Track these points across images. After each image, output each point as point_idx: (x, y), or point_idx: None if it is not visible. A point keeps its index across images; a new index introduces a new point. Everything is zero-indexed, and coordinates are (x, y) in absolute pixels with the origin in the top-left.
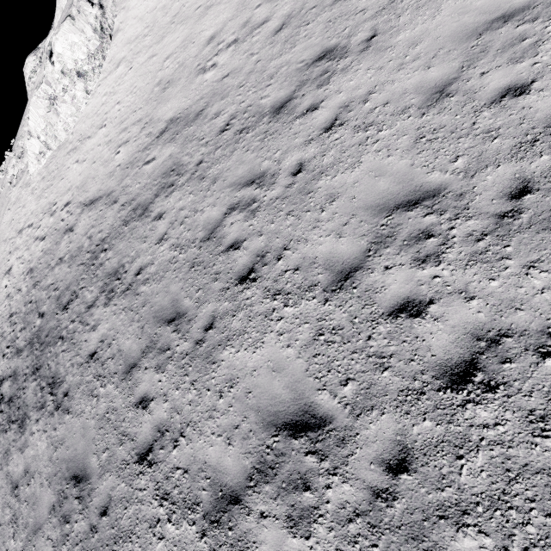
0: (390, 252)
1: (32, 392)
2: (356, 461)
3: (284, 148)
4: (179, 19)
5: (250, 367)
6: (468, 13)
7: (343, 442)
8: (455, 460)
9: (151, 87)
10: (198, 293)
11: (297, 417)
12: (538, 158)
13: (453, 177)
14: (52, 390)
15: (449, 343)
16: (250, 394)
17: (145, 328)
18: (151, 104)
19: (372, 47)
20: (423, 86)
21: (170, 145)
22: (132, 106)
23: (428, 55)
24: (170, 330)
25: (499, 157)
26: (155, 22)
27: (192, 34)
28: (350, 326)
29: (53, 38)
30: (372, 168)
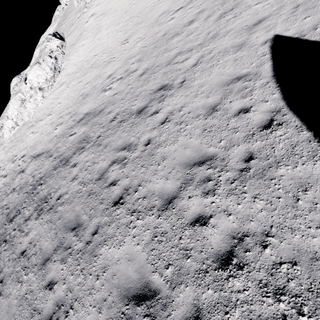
0: (191, 188)
1: None
2: (172, 319)
3: (141, 131)
4: (95, 66)
5: (116, 258)
6: (223, 75)
7: (165, 306)
8: (224, 315)
9: (78, 96)
10: (91, 211)
11: (140, 291)
12: (255, 142)
13: (219, 150)
14: None
15: (220, 241)
16: (115, 276)
17: (57, 234)
18: (76, 105)
19: (183, 86)
20: (205, 105)
21: (84, 126)
22: (66, 105)
23: (207, 92)
24: (72, 235)
25: (239, 141)
26: (82, 67)
27: (100, 73)
28: (171, 231)
29: (28, 72)
30: (183, 143)
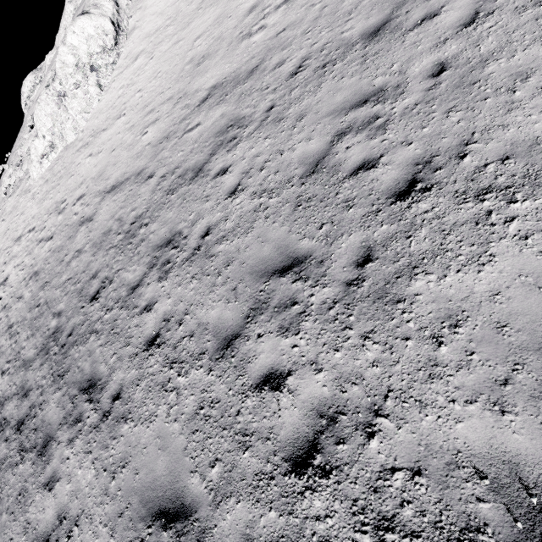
0: None
1: (55, 405)
2: None
3: (403, 59)
4: (207, 3)
5: (484, 291)
6: None
7: None
8: None
9: (181, 66)
10: (322, 228)
11: None
12: None
13: None
14: (90, 396)
15: None
16: (508, 328)
17: (239, 289)
18: (183, 81)
19: None
20: None
21: (218, 106)
22: (157, 89)
23: None
24: (289, 280)
25: None
26: (178, 13)
27: (227, 10)
28: None
29: (68, 31)
30: None
